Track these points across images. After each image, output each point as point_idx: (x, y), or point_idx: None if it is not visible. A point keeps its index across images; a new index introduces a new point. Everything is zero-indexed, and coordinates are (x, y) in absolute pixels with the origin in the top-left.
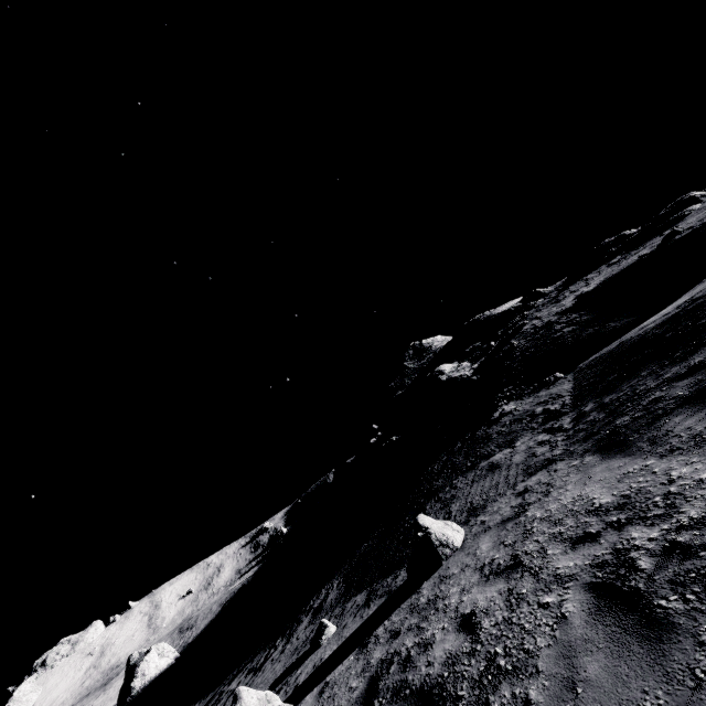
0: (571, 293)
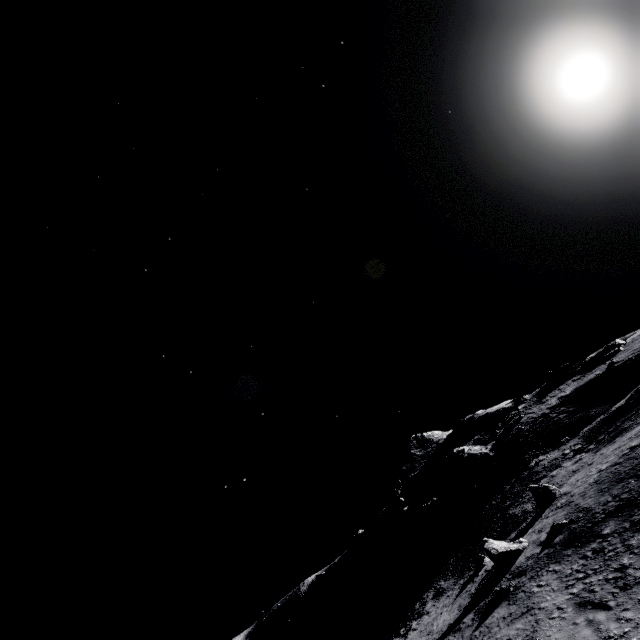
0: (552, 397)
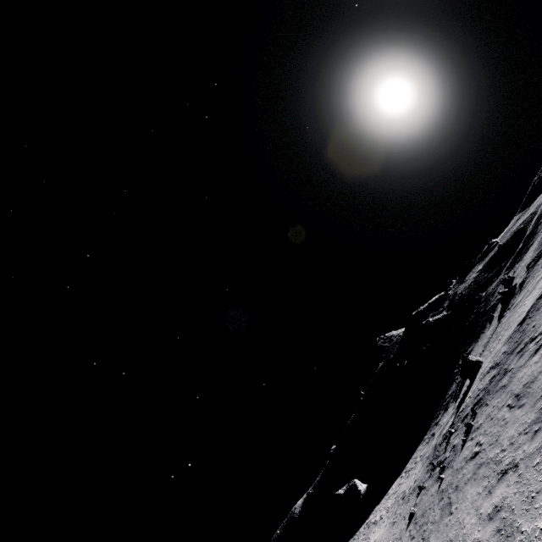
0: (470, 276)
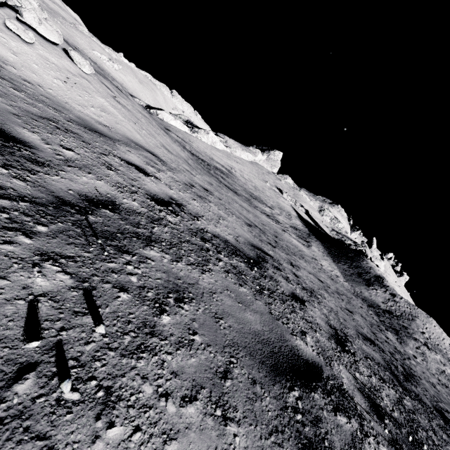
0: None
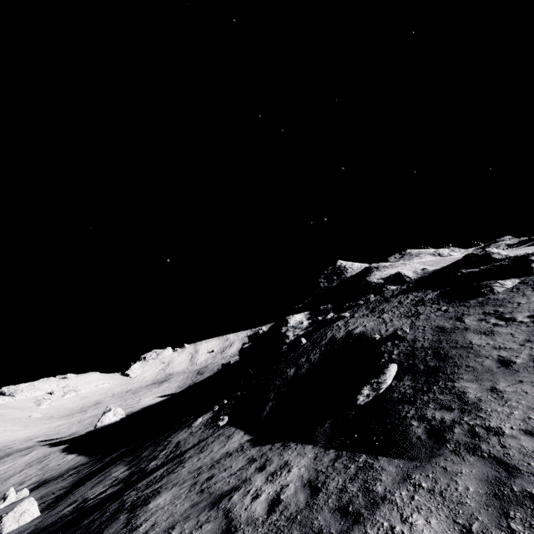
0: (376, 313)
